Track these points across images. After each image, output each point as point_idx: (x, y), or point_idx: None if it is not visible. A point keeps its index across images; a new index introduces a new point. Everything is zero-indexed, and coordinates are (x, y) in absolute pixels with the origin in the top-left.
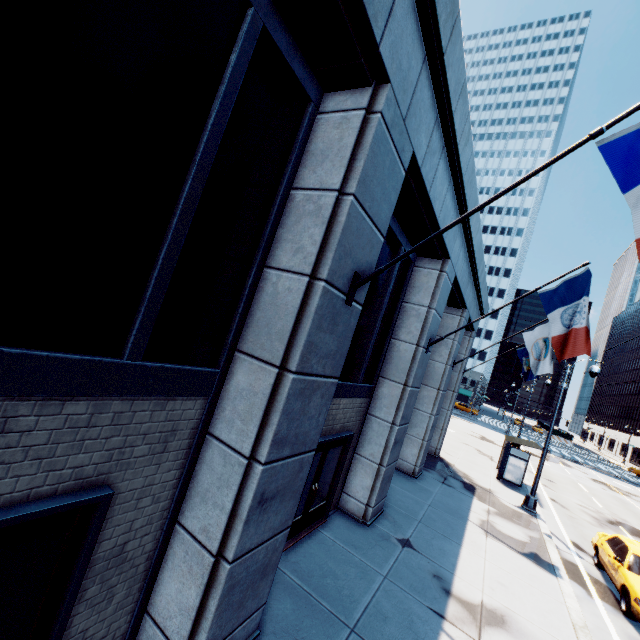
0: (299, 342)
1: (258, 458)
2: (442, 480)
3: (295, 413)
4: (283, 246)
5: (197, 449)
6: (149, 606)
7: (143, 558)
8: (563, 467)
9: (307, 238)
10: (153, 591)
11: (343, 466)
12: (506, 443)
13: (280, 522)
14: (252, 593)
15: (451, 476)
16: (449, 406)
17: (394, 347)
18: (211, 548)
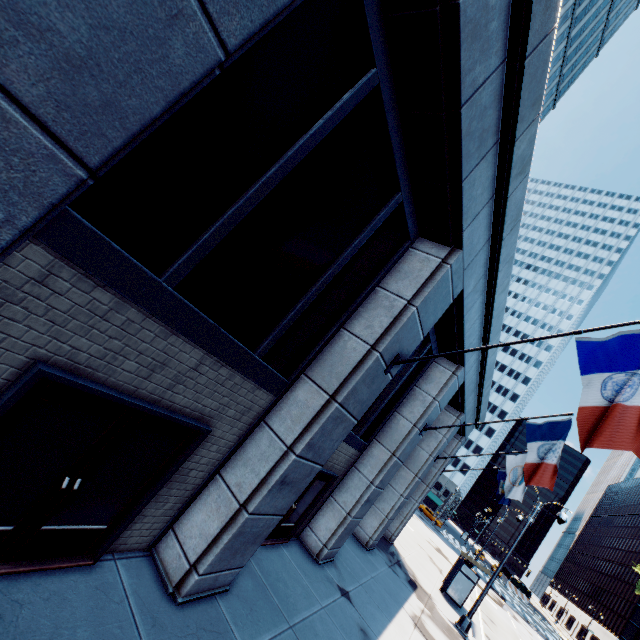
0: (349, 385)
1: (294, 450)
2: (389, 564)
3: (326, 431)
4: (360, 320)
5: (253, 428)
6: (176, 525)
7: (191, 487)
8: (510, 616)
9: (378, 321)
10: (183, 515)
11: (319, 500)
12: (460, 557)
13: (281, 507)
14: (243, 550)
15: (398, 565)
16: (419, 498)
17: (395, 419)
18: (240, 498)
